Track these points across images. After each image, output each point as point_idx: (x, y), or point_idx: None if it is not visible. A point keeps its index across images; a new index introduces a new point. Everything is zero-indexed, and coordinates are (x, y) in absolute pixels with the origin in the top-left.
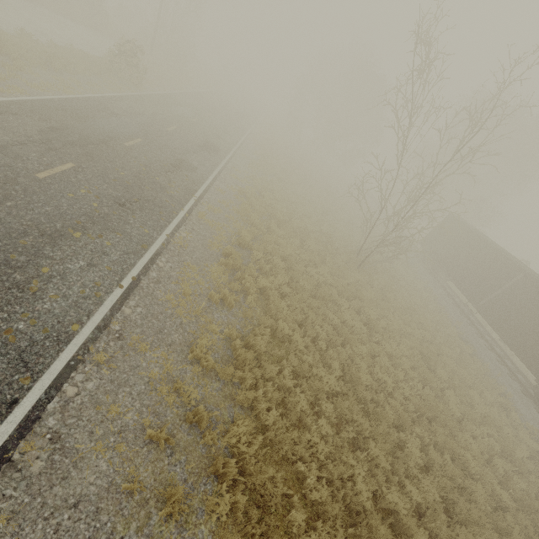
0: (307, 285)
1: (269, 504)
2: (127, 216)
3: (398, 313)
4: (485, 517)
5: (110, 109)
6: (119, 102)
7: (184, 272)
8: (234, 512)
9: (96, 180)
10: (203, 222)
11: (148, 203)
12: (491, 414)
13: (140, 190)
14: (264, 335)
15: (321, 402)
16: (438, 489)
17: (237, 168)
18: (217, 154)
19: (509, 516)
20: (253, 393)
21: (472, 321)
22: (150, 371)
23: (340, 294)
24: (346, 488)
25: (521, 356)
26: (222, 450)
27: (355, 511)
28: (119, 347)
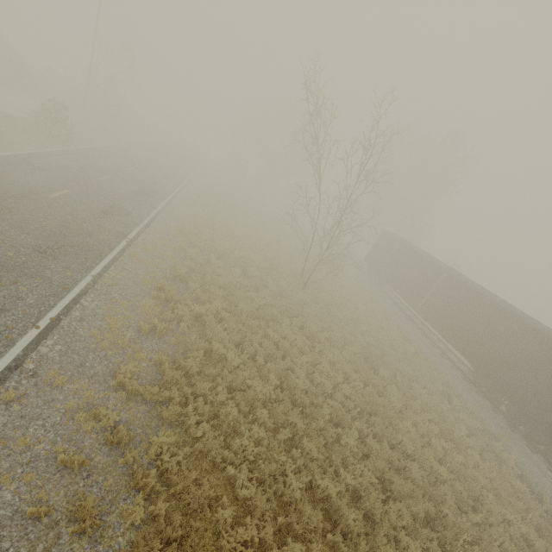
0: (247, 308)
1: (192, 506)
2: (48, 261)
3: (343, 324)
4: (417, 488)
5: (34, 165)
6: (45, 157)
7: (111, 308)
8: (157, 521)
9: (13, 231)
10: (136, 261)
11: (73, 248)
12: (433, 402)
13: (64, 237)
14: (198, 357)
15: (256, 411)
16: (375, 473)
17: (176, 210)
18: (155, 198)
19: (443, 485)
20: (179, 408)
21: (416, 323)
22: (67, 403)
23: (283, 313)
24: (279, 483)
25: (456, 346)
26: (146, 466)
27: (289, 503)
28: (32, 384)
